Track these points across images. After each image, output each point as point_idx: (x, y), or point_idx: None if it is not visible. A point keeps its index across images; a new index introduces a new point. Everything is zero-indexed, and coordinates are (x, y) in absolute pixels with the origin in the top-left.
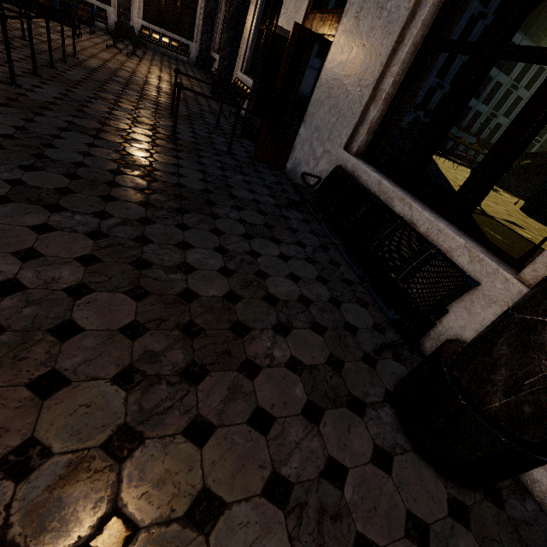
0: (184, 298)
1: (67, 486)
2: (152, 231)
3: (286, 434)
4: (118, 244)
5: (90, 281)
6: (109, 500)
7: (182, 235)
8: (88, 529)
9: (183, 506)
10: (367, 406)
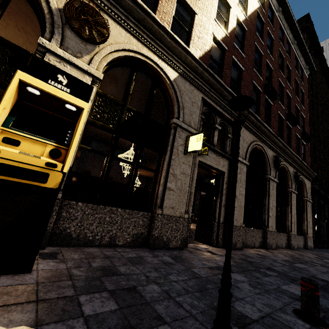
0: None
1: None
2: None
3: None
4: None
5: None
6: None
7: None
8: None
9: None
10: None
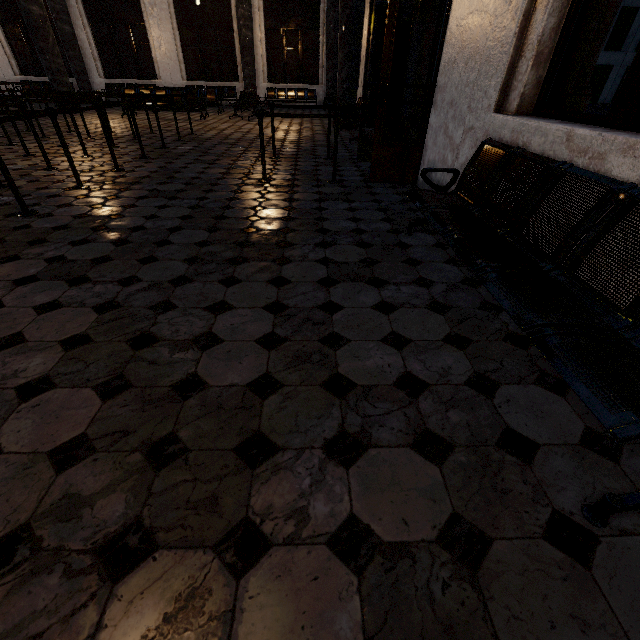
0: (179, 392)
1: None
2: (183, 292)
3: None
4: (127, 315)
5: (58, 372)
6: None
7: (223, 293)
8: None
9: None
10: None
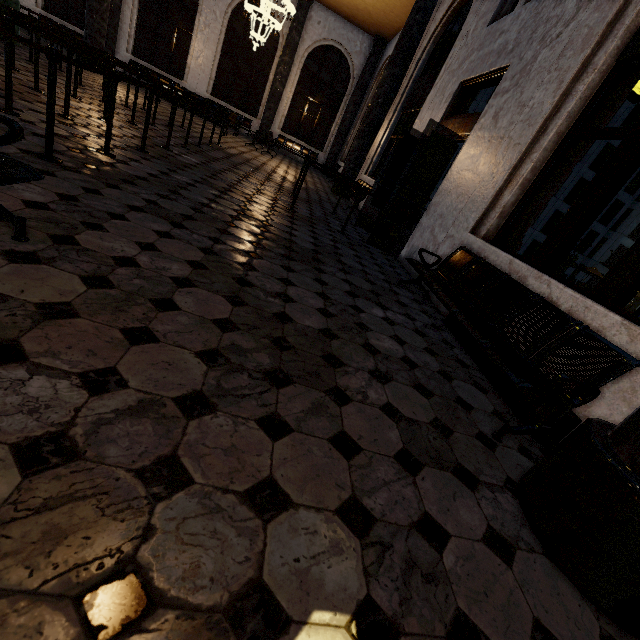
0: (279, 318)
1: (134, 417)
2: (259, 263)
3: (373, 469)
4: (226, 262)
5: (194, 279)
6: (170, 445)
7: (286, 274)
8: (144, 459)
9: (244, 483)
10: (480, 483)
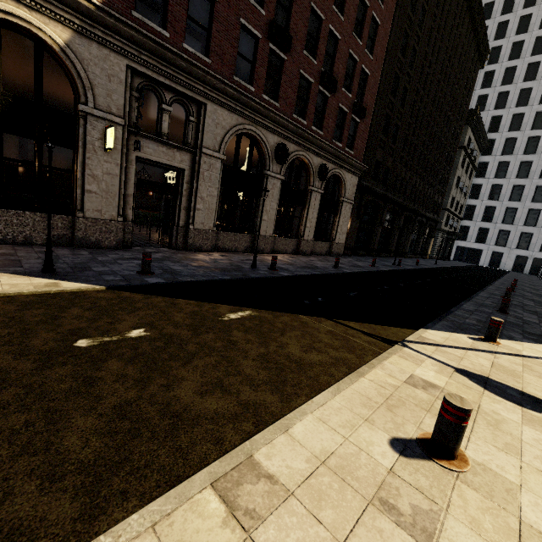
0: None
1: None
2: None
3: None
4: None
5: None
6: None
7: None
8: None
9: None
10: None
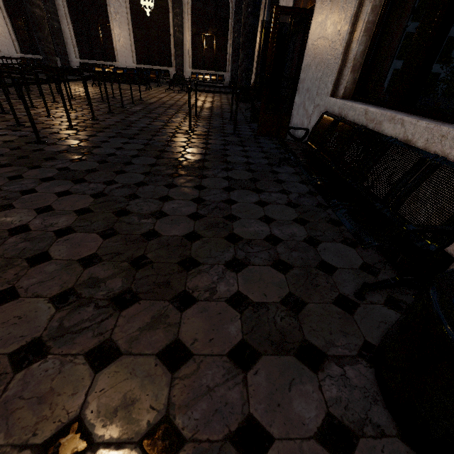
0: (145, 237)
1: None
2: (143, 190)
3: (199, 375)
4: (111, 200)
5: (76, 225)
6: None
7: (167, 191)
8: None
9: (47, 432)
10: (327, 359)
